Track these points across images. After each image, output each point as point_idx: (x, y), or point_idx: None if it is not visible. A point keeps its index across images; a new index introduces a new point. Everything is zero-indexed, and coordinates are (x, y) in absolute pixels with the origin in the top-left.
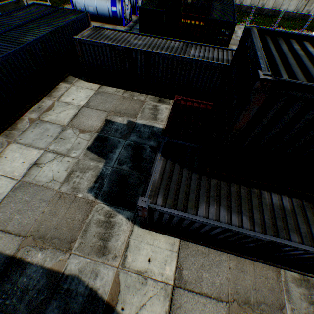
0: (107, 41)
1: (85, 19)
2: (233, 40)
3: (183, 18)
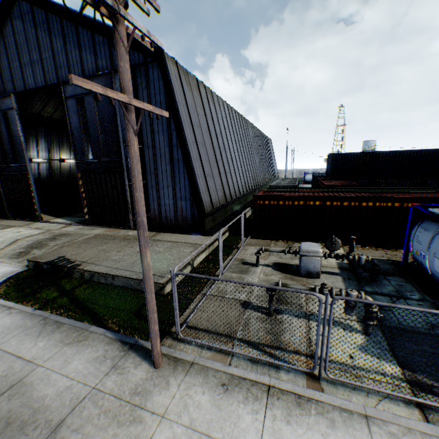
0: None
1: None
2: None
3: None
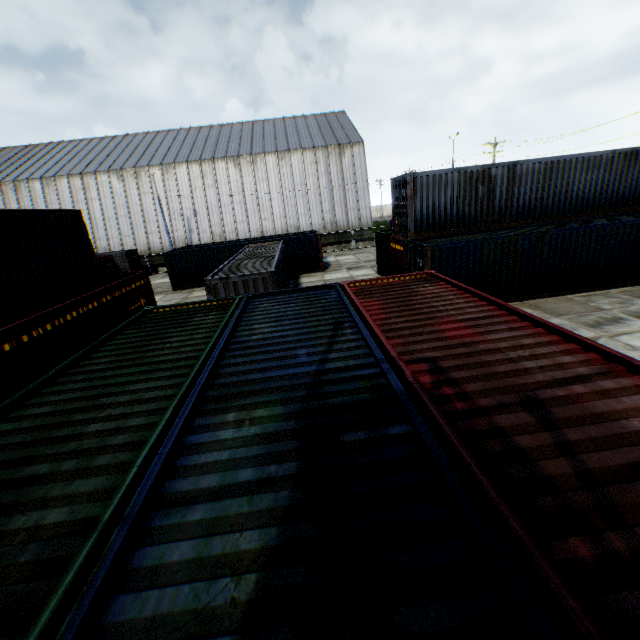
0: (252, 248)
1: (313, 240)
2: (576, 304)
3: (391, 241)
